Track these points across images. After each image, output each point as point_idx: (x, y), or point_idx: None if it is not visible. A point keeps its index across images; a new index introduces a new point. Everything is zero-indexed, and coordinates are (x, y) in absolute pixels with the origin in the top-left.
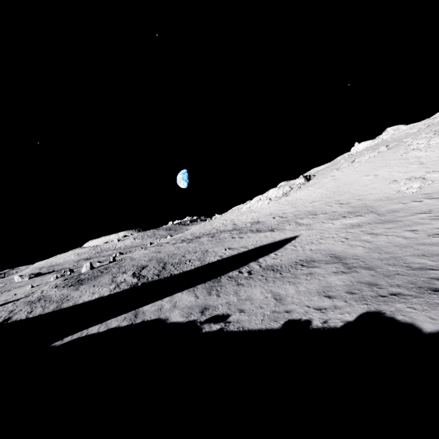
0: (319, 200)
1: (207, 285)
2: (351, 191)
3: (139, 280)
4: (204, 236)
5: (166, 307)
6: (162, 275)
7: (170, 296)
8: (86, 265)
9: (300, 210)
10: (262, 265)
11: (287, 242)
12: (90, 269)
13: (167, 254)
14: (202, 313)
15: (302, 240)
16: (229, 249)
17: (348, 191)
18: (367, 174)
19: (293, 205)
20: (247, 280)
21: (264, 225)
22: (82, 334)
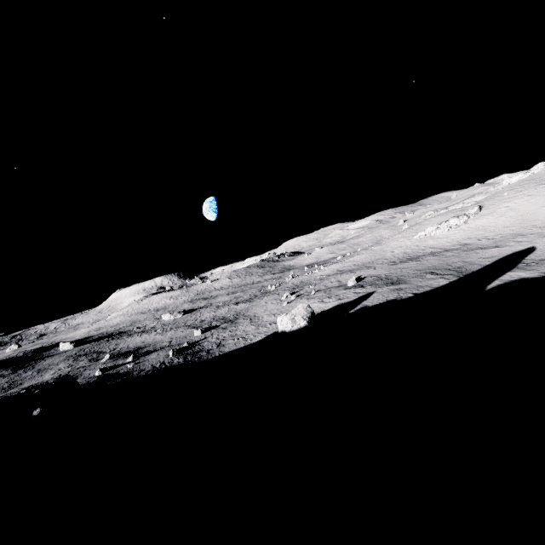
0: (512, 226)
1: (517, 269)
2: (539, 218)
3: (455, 275)
4: (423, 257)
5: (515, 276)
6: (465, 272)
7: (504, 274)
8: (352, 280)
9: (500, 233)
10: (536, 260)
11: (529, 250)
12: (356, 283)
13: (426, 267)
14: (544, 273)
15: (540, 248)
16: (484, 258)
17: (537, 219)
18: (544, 206)
19: (486, 230)
20: (541, 264)
21: (480, 245)
22: (491, 286)
